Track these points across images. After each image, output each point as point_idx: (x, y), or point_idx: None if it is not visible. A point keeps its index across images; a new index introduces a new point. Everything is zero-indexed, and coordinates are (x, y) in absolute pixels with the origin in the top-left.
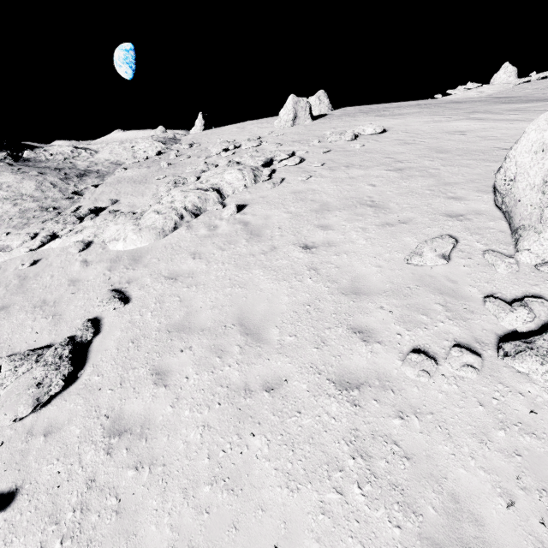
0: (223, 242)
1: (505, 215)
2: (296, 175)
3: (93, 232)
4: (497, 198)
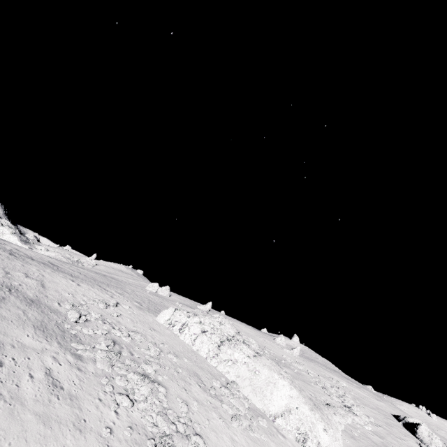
0: (388, 433)
1: (419, 438)
2: (360, 405)
3: (350, 418)
4: (417, 434)
